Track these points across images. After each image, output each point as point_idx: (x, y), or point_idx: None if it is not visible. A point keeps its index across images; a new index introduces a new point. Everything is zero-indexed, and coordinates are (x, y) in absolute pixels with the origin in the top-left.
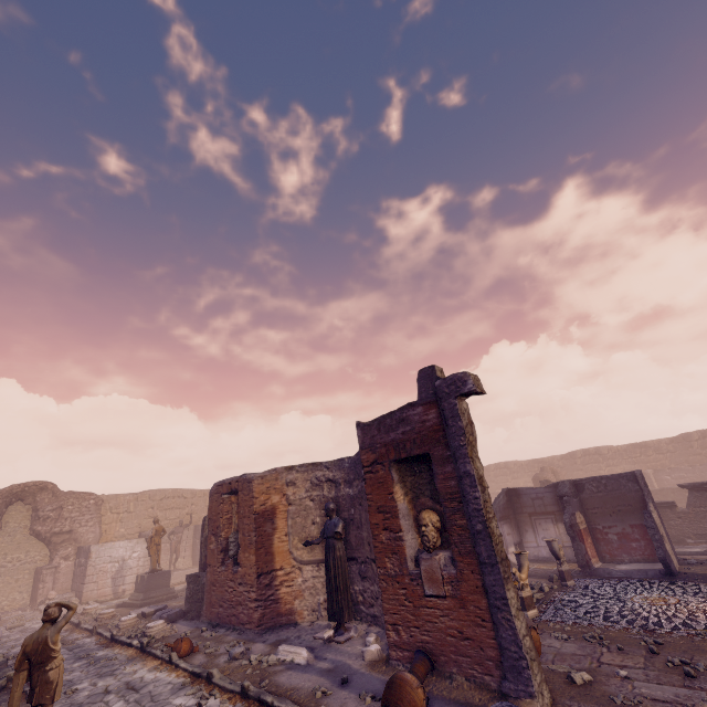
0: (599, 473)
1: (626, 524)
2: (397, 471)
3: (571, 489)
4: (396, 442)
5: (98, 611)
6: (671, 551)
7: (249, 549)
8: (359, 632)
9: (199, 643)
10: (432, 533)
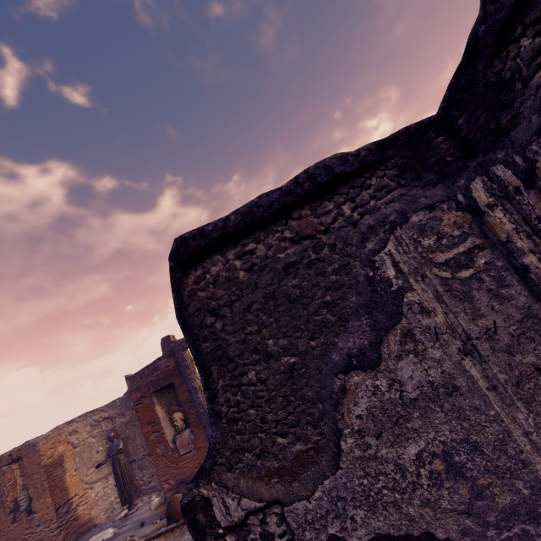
0: None
1: None
2: (156, 397)
3: None
4: (153, 382)
5: None
6: None
7: (43, 495)
8: (144, 501)
9: None
10: (180, 423)
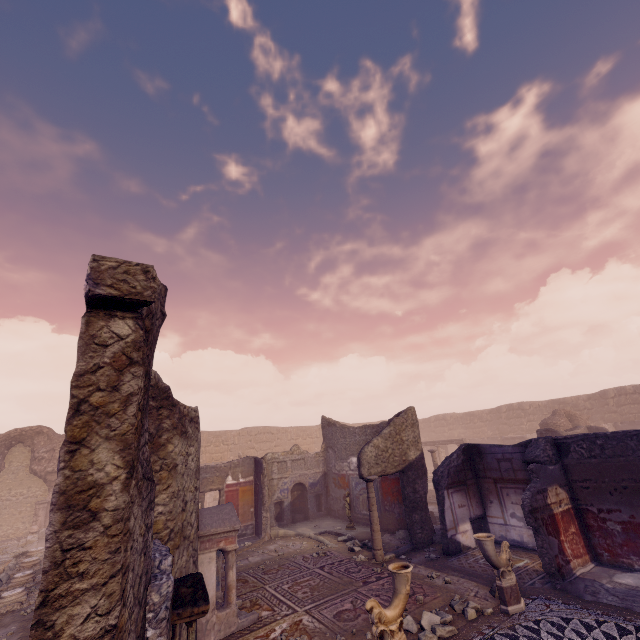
0: (639, 416)
1: (637, 509)
2: None
3: (548, 452)
4: None
5: (40, 554)
6: None
7: None
8: None
9: (8, 634)
10: None
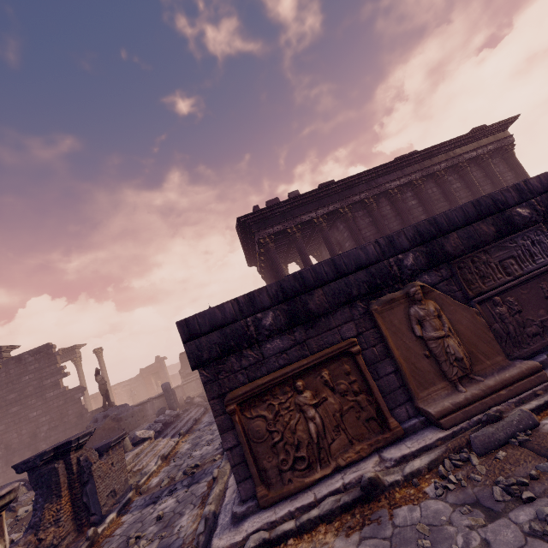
0: None
1: None
2: (152, 376)
3: None
4: (151, 370)
5: None
6: None
7: None
8: None
9: None
10: (160, 384)
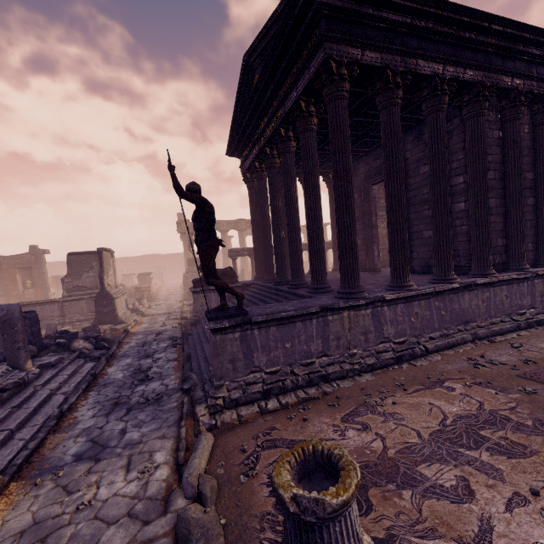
0: None
1: None
2: (18, 270)
3: None
4: (19, 263)
5: None
6: None
7: None
8: None
9: None
10: (30, 285)
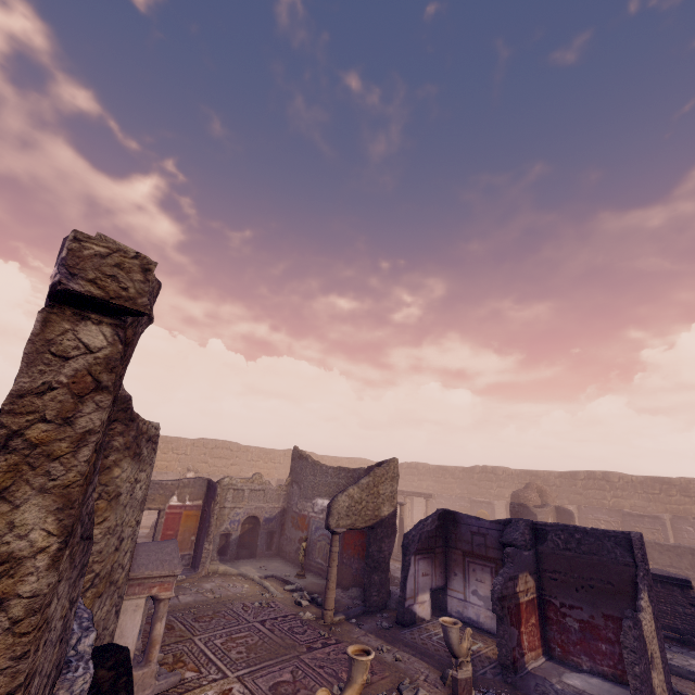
0: (602, 502)
1: (599, 610)
2: None
3: (526, 536)
4: None
5: None
6: (661, 686)
7: None
8: None
9: None
10: None
